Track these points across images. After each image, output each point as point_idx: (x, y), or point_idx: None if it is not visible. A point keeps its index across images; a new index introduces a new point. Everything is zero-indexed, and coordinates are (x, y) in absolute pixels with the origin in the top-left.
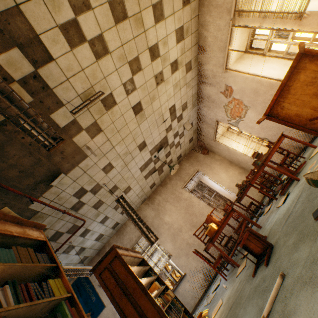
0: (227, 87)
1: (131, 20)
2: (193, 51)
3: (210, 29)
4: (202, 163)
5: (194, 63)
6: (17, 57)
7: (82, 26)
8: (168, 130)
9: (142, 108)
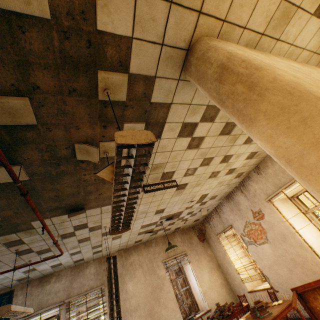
0: (260, 212)
1: (230, 136)
2: (250, 167)
3: (276, 165)
4: (193, 248)
5: (244, 174)
6: (138, 128)
7: (198, 128)
8: (188, 207)
9: (185, 187)
